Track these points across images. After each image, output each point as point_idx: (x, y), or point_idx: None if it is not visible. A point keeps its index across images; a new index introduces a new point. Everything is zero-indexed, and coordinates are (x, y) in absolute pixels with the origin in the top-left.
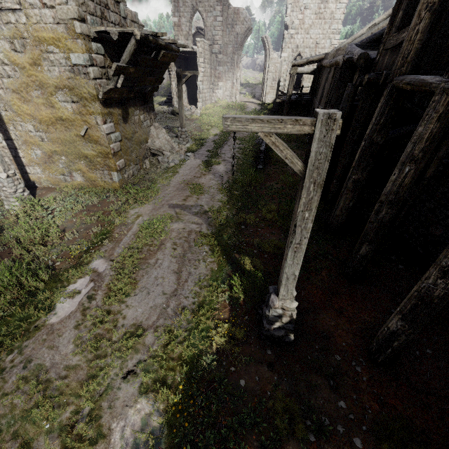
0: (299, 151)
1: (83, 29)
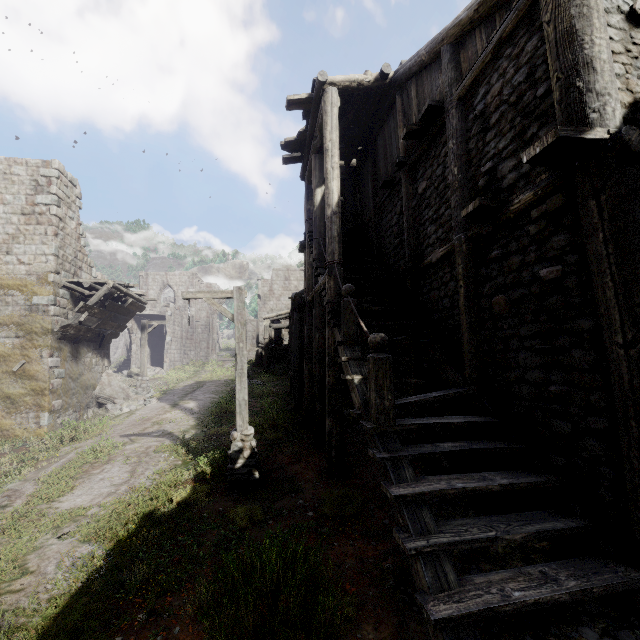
0: (282, 387)
1: (56, 279)
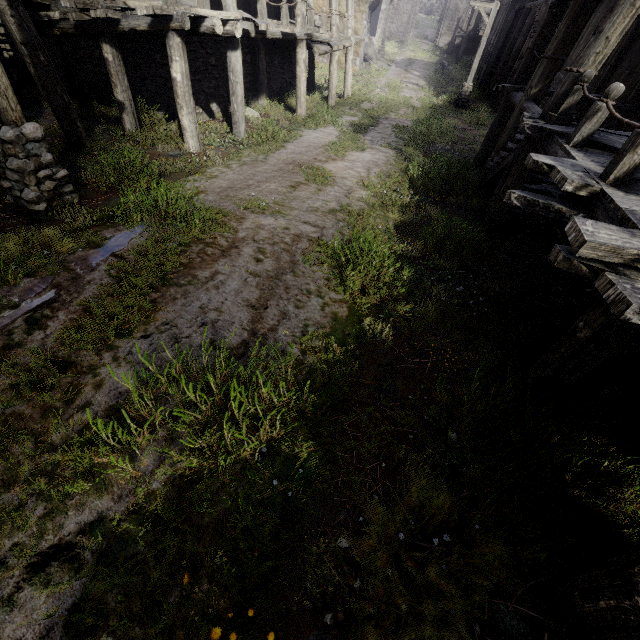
0: None
1: None
